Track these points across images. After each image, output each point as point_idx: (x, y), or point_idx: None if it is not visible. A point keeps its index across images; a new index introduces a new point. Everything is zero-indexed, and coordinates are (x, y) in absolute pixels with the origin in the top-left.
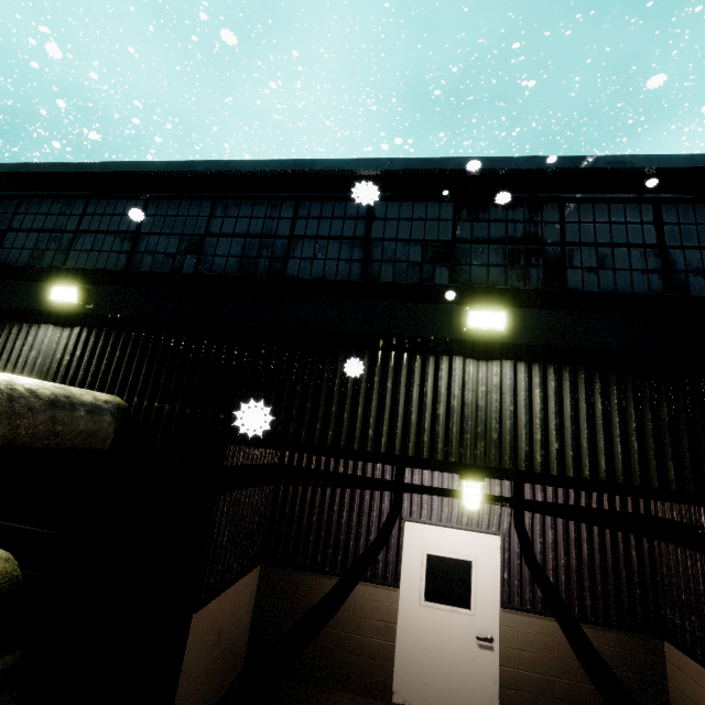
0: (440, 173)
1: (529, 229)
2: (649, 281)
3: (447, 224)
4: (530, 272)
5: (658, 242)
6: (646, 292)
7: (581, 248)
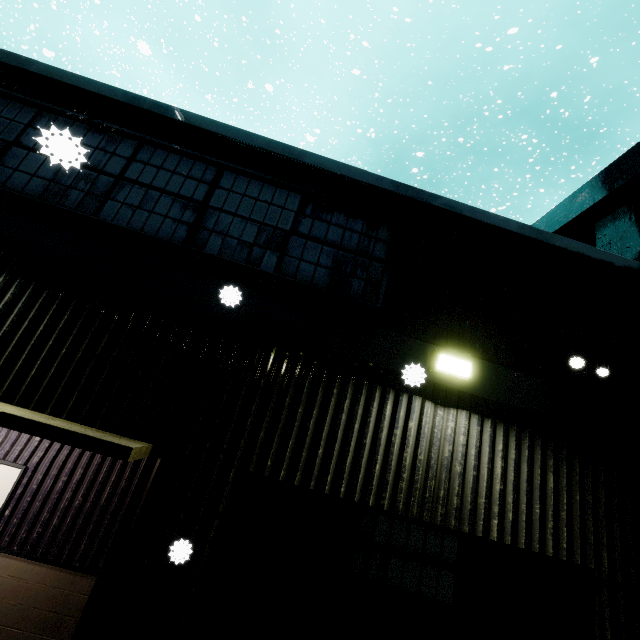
0: (28, 74)
1: (96, 155)
2: (176, 230)
3: (19, 126)
4: (71, 193)
5: (204, 200)
6: (167, 238)
7: (134, 185)
